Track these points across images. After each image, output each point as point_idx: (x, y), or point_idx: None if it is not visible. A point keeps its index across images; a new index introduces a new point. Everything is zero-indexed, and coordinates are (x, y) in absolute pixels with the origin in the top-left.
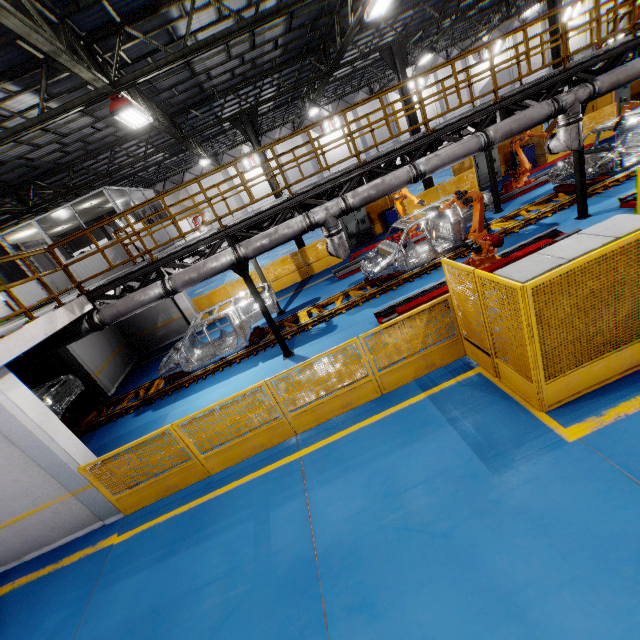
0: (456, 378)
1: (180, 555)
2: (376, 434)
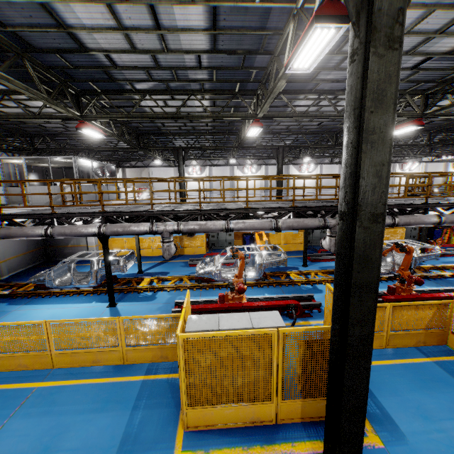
0: (170, 374)
1: None
2: (90, 393)
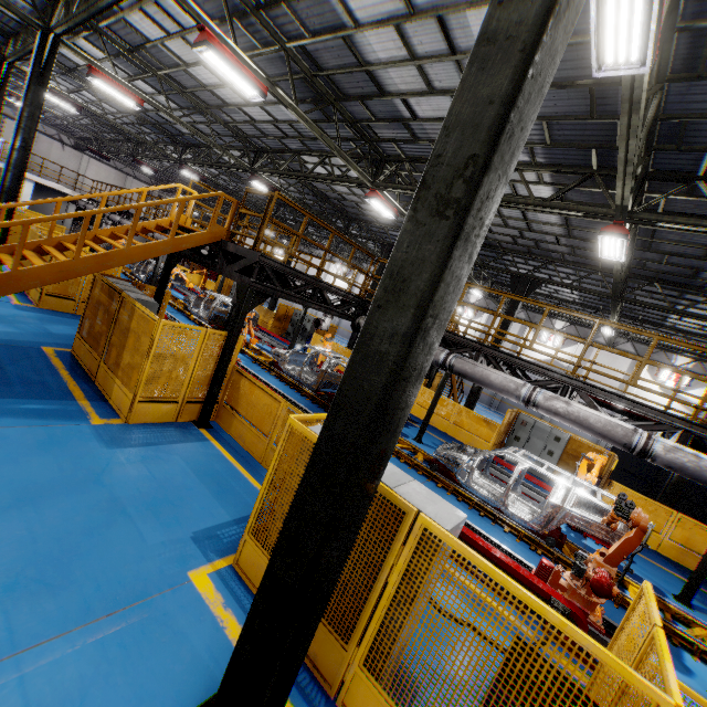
0: None
1: None
2: None
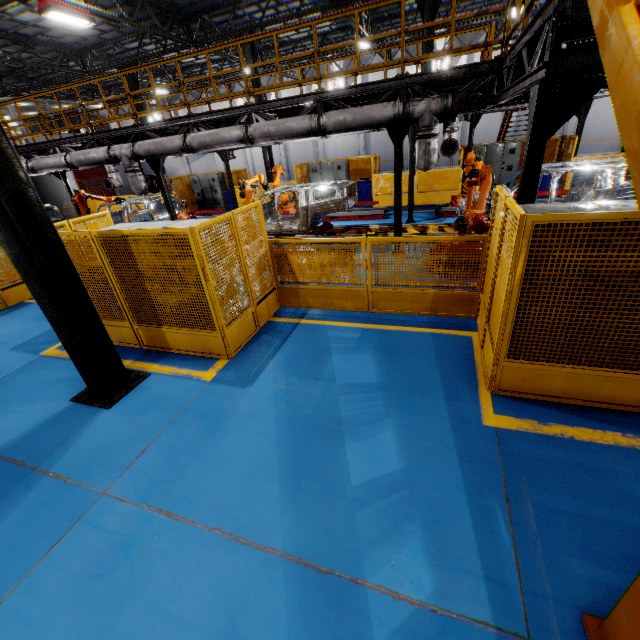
0: None
1: None
2: None
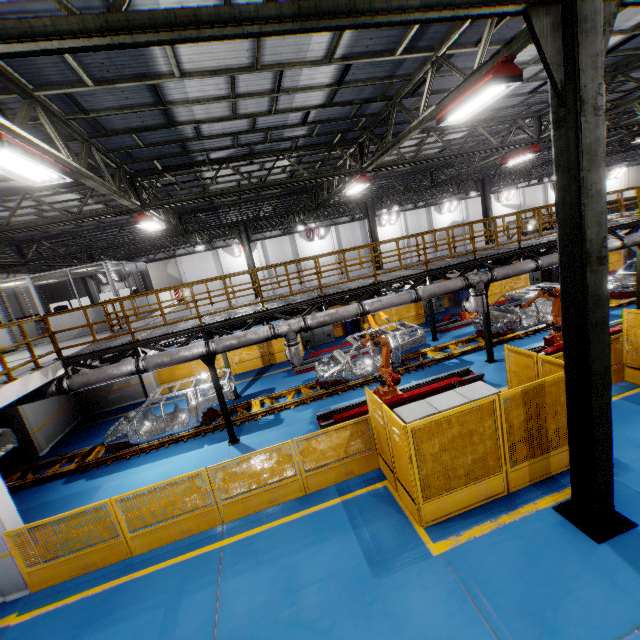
0: (367, 487)
1: (83, 638)
2: (292, 531)
